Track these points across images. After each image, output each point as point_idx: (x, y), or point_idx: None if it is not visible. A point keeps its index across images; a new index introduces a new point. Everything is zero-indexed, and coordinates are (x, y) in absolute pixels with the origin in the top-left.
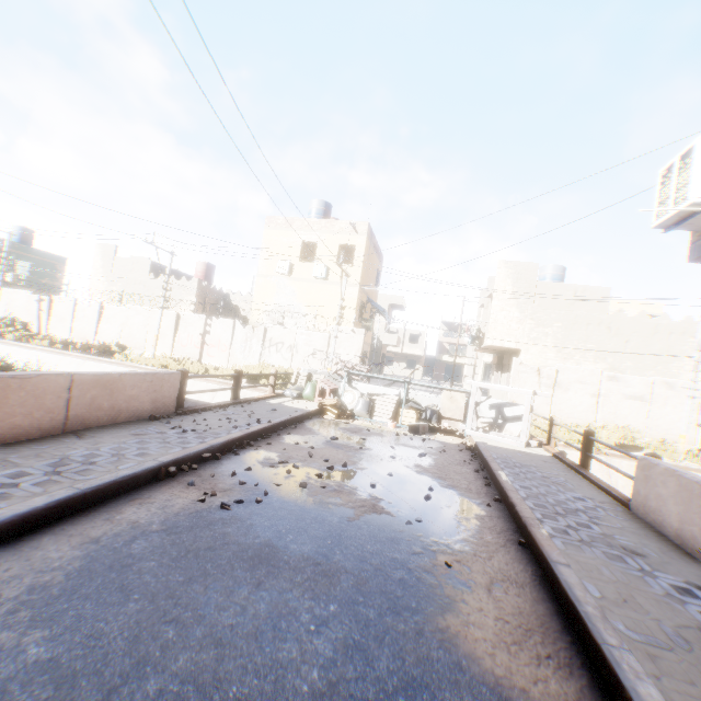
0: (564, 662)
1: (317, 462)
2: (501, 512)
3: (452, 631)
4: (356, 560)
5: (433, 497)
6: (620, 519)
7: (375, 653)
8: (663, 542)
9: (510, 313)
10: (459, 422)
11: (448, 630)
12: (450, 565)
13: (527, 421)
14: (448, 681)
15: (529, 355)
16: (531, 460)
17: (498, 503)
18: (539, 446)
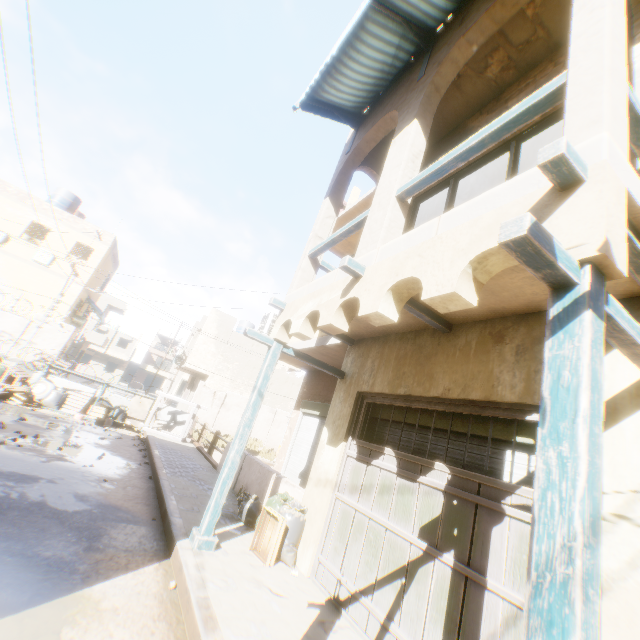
0: (148, 504)
1: (11, 432)
2: (146, 467)
3: (101, 496)
4: (50, 475)
5: (105, 458)
6: (208, 472)
7: (62, 498)
8: None
9: (210, 347)
10: (141, 421)
11: (99, 495)
12: (107, 481)
13: (188, 424)
14: (95, 504)
15: (213, 381)
16: (181, 448)
17: (147, 464)
18: (192, 442)
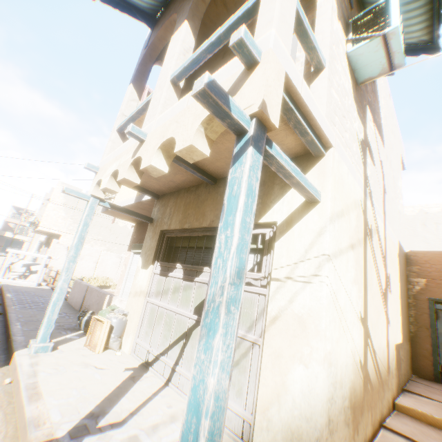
0: None
1: None
2: None
3: None
4: None
5: None
6: None
7: None
8: (69, 306)
9: (60, 213)
10: None
11: None
12: None
13: (42, 271)
14: None
15: (66, 239)
16: (36, 290)
17: None
18: (48, 285)
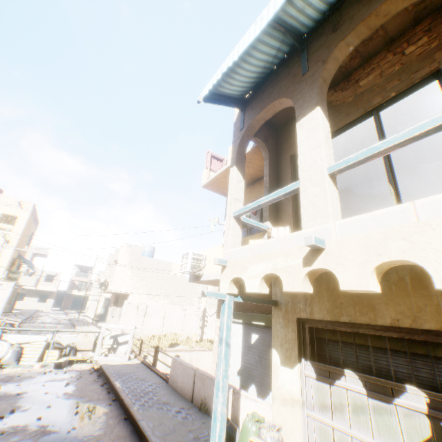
0: None
1: None
2: (116, 405)
3: None
4: None
5: (80, 411)
6: (165, 389)
7: None
8: (177, 394)
9: (126, 273)
10: (90, 351)
11: None
12: None
13: (130, 344)
14: None
15: (134, 297)
16: (131, 368)
17: (115, 400)
18: (135, 357)
